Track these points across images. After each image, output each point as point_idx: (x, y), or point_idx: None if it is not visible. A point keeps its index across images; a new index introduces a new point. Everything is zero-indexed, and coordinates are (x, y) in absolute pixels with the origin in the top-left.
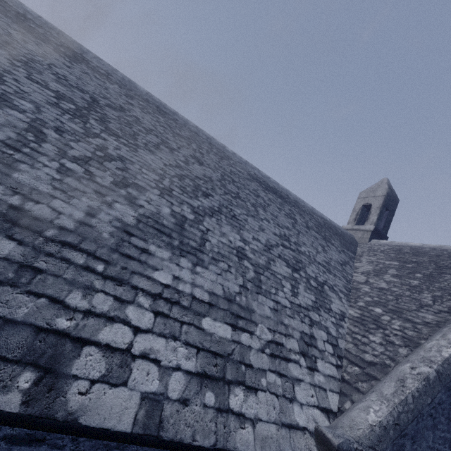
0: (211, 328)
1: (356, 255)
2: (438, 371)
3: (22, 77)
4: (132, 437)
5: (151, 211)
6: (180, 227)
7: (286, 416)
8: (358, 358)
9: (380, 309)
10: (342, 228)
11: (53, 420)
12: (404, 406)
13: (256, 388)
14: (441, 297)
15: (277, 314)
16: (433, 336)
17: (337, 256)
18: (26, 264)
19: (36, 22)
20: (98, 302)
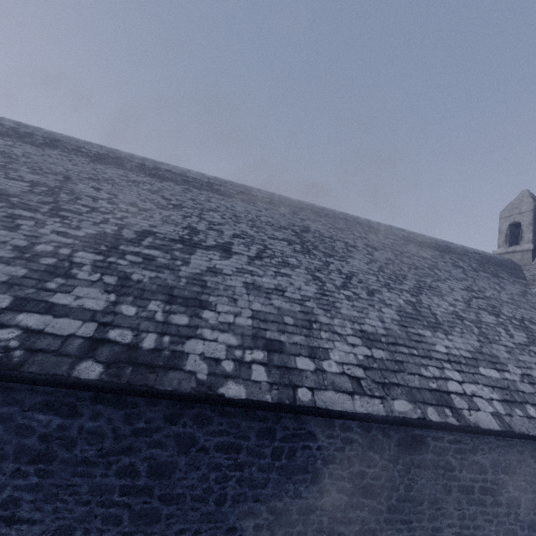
0: (486, 373)
1: (527, 280)
2: None
3: (268, 239)
4: (501, 433)
5: (397, 306)
6: (416, 311)
7: None
8: None
9: None
10: (497, 256)
11: (471, 427)
12: None
13: None
14: None
15: (512, 355)
16: None
17: (514, 289)
18: (394, 360)
19: (217, 183)
20: (433, 372)
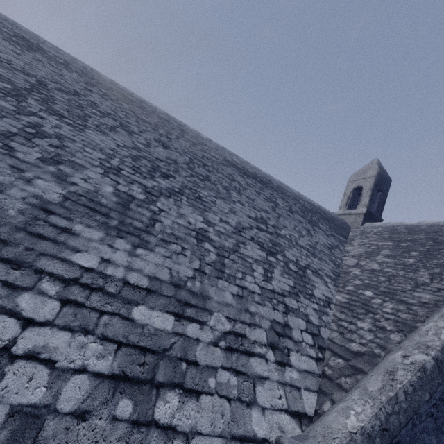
0: (144, 318)
1: (347, 239)
2: (437, 358)
3: None
4: None
5: (86, 189)
6: (123, 206)
7: (239, 426)
8: (343, 348)
9: (371, 292)
10: (332, 213)
11: None
12: (394, 406)
13: (199, 391)
14: (440, 274)
15: (241, 301)
16: (430, 317)
17: (324, 239)
18: None
19: None
20: None
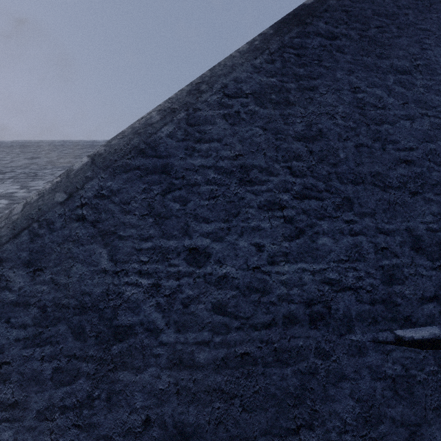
0: None
1: None
2: (97, 154)
3: None
4: None
5: None
6: None
7: None
8: None
9: None
10: None
11: None
12: (2, 223)
13: None
14: None
15: None
16: None
17: None
18: None
19: None
20: None
